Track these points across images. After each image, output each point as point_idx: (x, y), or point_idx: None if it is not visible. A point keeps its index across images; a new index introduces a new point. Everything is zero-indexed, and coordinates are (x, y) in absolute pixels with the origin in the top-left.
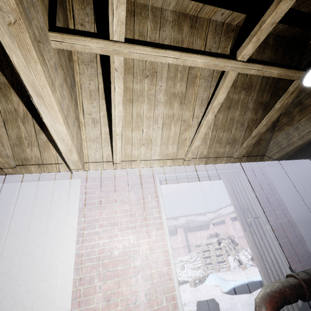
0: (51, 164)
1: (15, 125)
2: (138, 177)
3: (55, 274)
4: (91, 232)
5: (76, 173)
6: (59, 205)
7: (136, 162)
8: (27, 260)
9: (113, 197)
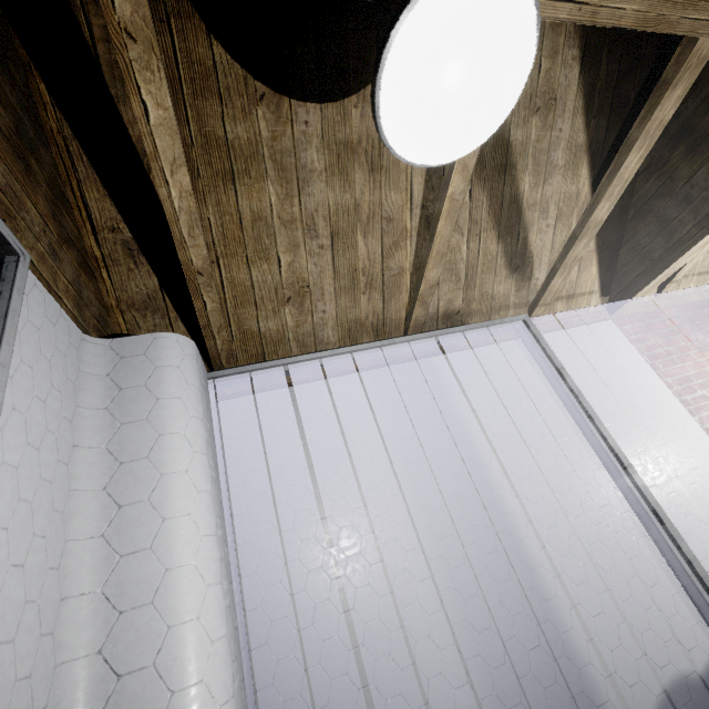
0: (582, 296)
1: (567, 223)
2: (685, 308)
3: (702, 460)
4: (694, 396)
5: (626, 305)
6: (619, 363)
7: (686, 280)
8: (650, 444)
9: (679, 342)
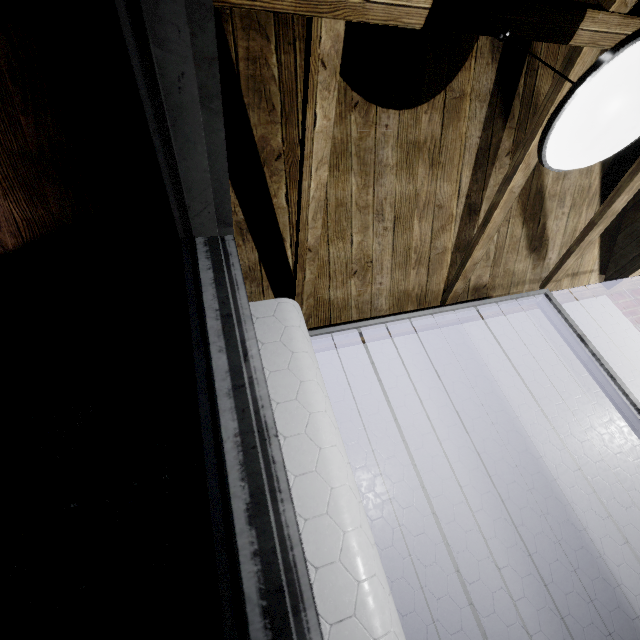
0: (584, 274)
1: (578, 211)
2: None
3: None
4: None
5: (621, 283)
6: (616, 333)
7: None
8: None
9: None
